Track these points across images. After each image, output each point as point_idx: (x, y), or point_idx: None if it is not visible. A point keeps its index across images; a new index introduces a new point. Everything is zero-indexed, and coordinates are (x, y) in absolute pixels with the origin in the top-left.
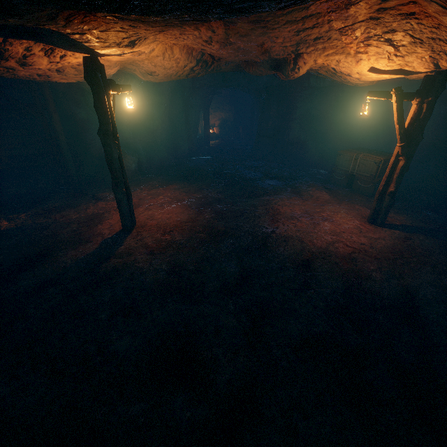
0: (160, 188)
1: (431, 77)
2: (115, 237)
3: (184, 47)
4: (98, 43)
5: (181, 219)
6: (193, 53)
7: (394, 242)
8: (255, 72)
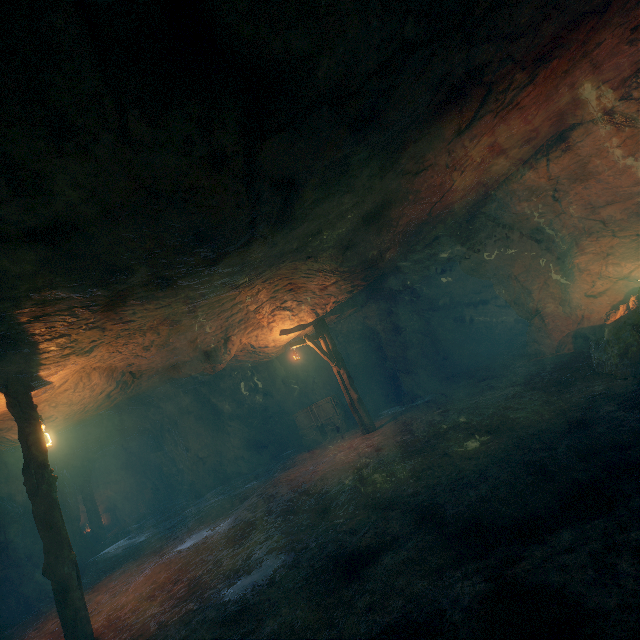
0: None
1: (317, 324)
2: None
3: (104, 370)
4: (64, 350)
5: (177, 566)
6: (113, 375)
7: (393, 426)
8: (185, 373)
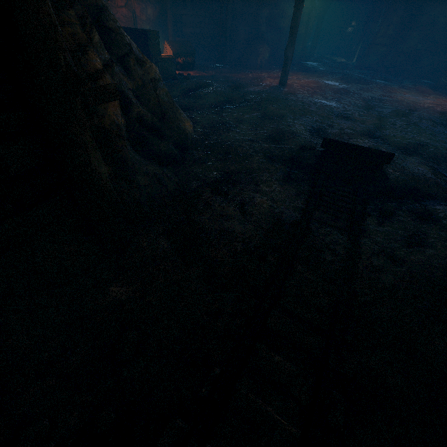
0: (290, 73)
1: None
2: (277, 86)
3: None
4: None
5: (317, 86)
6: None
7: None
8: None
